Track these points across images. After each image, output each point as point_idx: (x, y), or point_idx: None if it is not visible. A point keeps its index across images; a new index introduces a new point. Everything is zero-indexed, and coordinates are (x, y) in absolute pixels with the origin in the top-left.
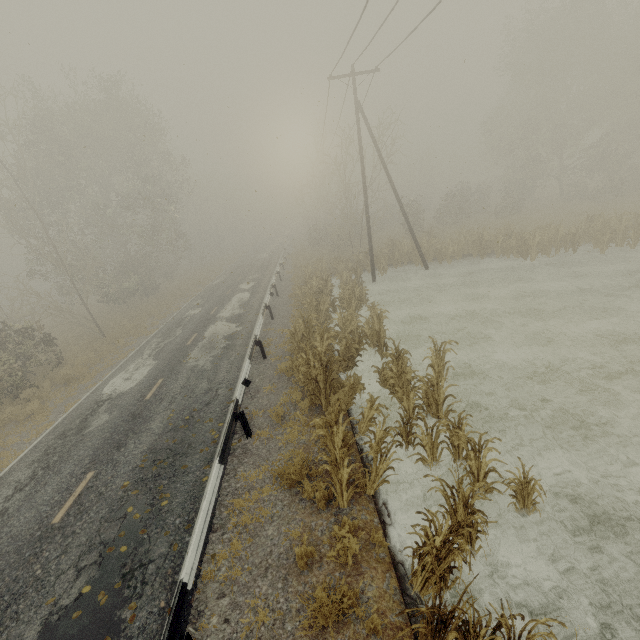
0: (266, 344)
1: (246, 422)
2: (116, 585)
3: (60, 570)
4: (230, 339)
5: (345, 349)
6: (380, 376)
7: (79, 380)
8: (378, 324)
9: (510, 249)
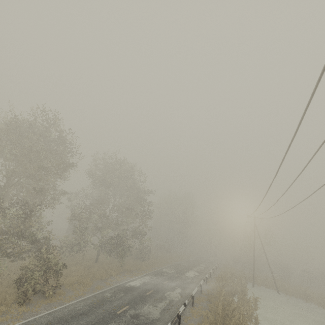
0: (207, 281)
1: (201, 288)
2: (178, 293)
3: (168, 288)
4: (196, 275)
5: (230, 289)
6: (238, 300)
7: (154, 265)
8: (243, 289)
9: (319, 302)
